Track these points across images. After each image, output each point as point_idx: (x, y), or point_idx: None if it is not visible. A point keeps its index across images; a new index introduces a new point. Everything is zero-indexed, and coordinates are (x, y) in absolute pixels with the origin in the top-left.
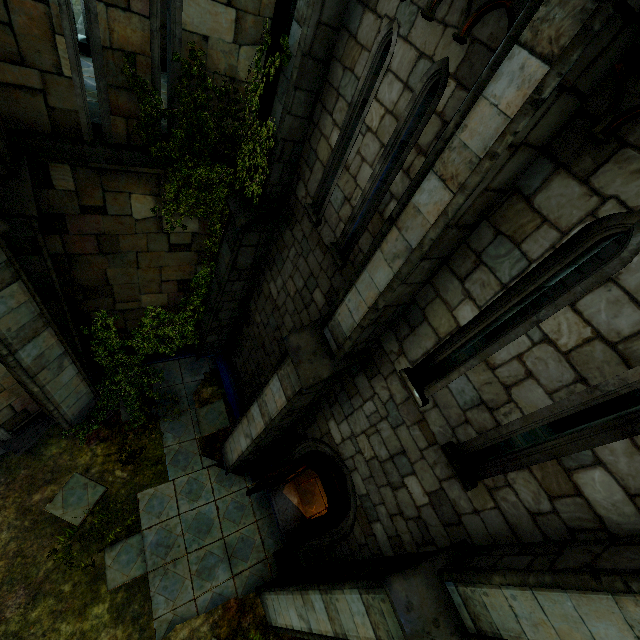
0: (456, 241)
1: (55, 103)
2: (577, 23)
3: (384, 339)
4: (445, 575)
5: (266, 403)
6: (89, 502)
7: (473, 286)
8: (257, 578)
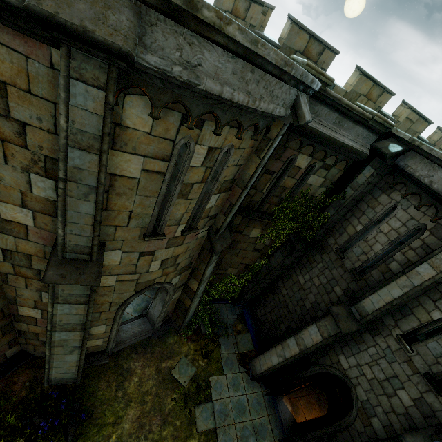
0: (432, 286)
1: (253, 198)
2: None
3: (385, 318)
4: (434, 436)
5: (303, 338)
6: (189, 375)
7: (440, 305)
8: None
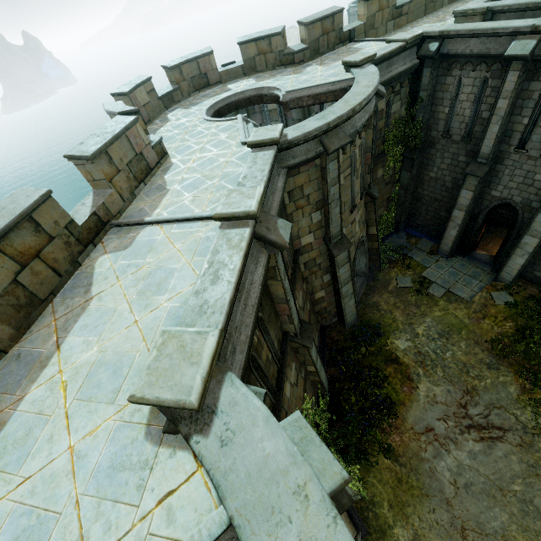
0: (513, 108)
1: None
2: (520, 65)
3: (501, 148)
4: None
5: (461, 204)
6: (409, 281)
7: (523, 114)
8: (490, 279)
